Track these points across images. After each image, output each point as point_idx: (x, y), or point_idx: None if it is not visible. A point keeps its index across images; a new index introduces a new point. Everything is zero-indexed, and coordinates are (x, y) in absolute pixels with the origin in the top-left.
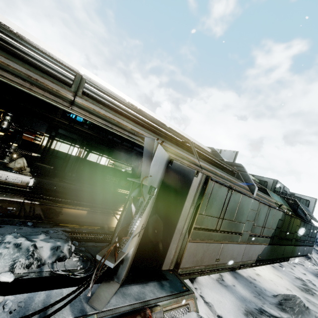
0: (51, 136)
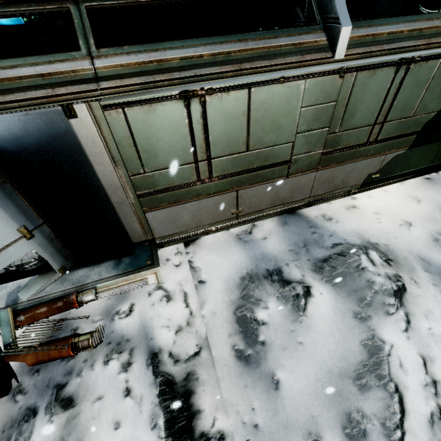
0: None
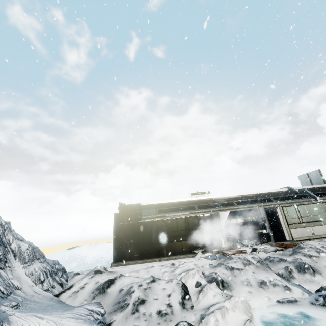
0: None
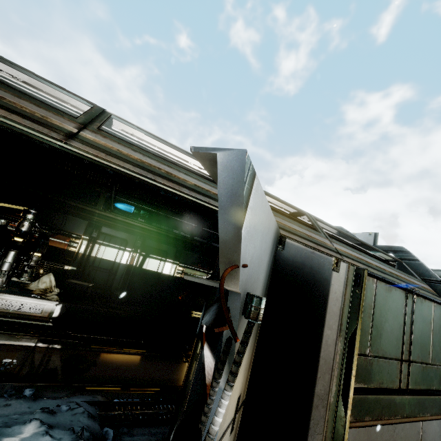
0: (92, 239)
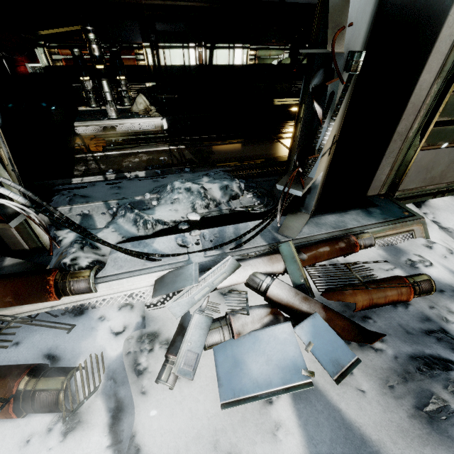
0: (153, 44)
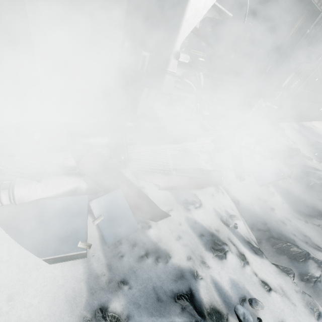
0: None
